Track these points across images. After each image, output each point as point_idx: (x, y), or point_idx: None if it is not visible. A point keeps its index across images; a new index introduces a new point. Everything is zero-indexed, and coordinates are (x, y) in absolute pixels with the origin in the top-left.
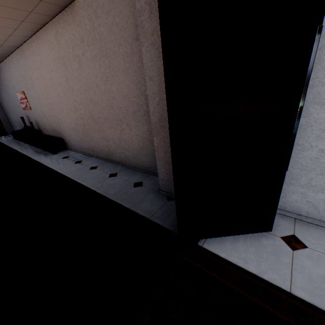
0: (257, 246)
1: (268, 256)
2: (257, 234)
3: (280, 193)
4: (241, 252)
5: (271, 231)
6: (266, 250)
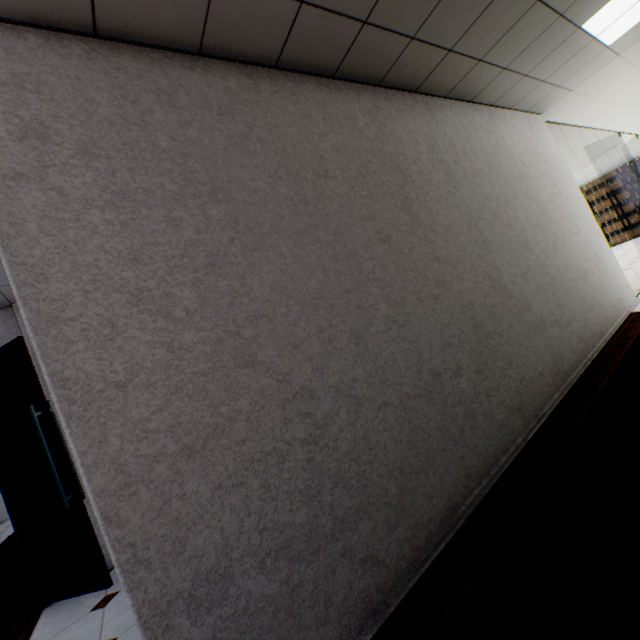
0: (75, 608)
1: (66, 619)
2: (96, 593)
3: (90, 533)
4: (56, 616)
5: (112, 587)
6: (74, 612)
